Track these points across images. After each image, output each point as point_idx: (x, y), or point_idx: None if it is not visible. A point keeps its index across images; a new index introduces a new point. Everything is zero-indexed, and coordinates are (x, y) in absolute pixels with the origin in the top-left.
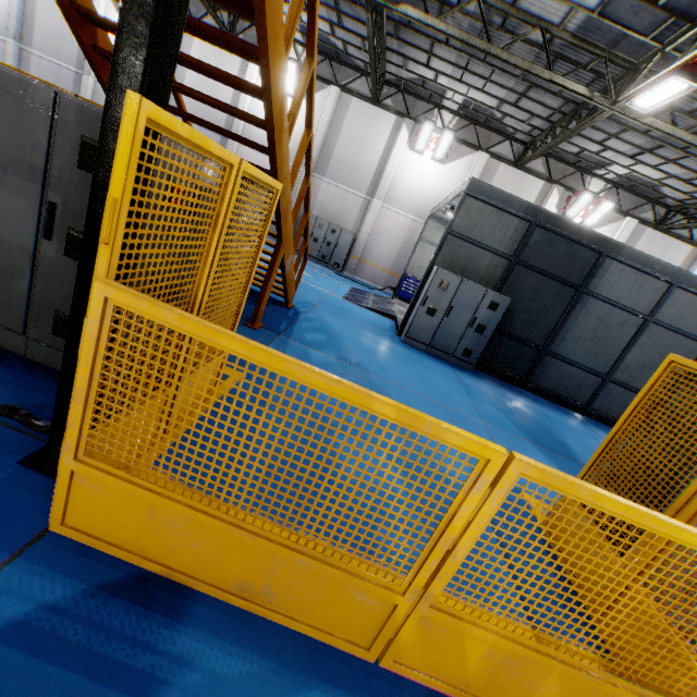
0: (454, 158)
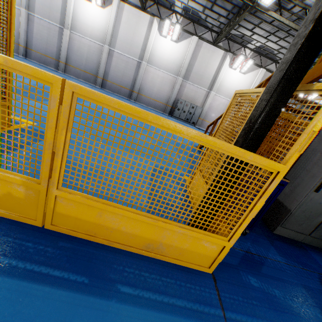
0: (249, 71)
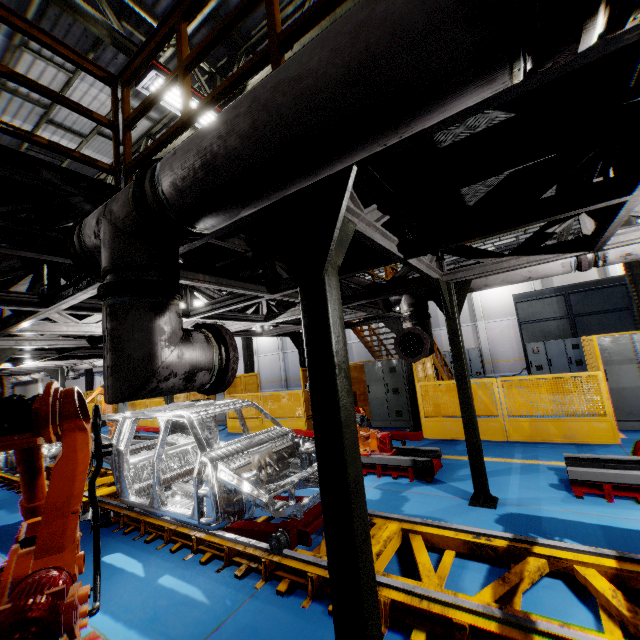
0: None
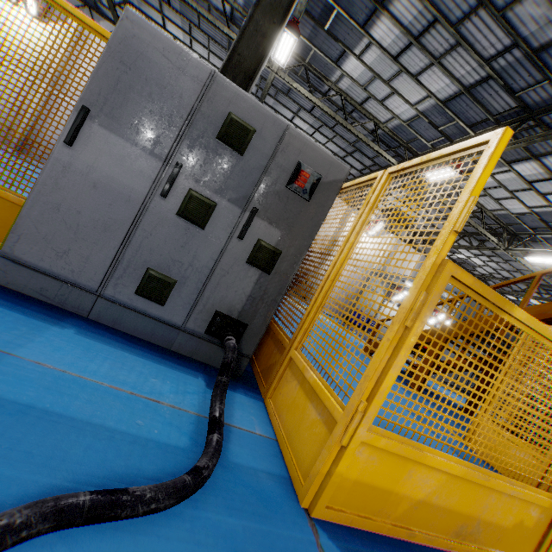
0: (378, 235)
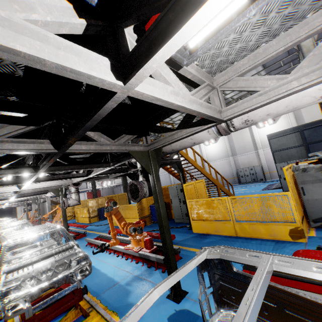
0: (278, 118)
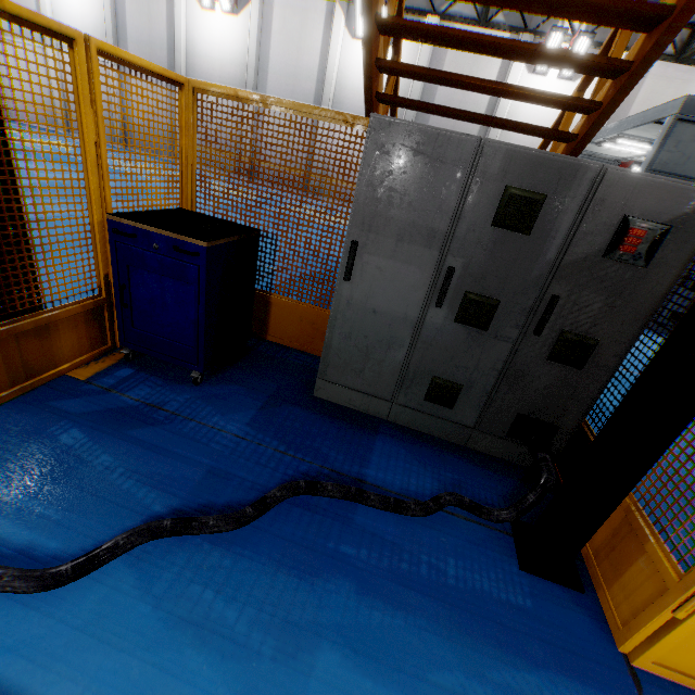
0: None
